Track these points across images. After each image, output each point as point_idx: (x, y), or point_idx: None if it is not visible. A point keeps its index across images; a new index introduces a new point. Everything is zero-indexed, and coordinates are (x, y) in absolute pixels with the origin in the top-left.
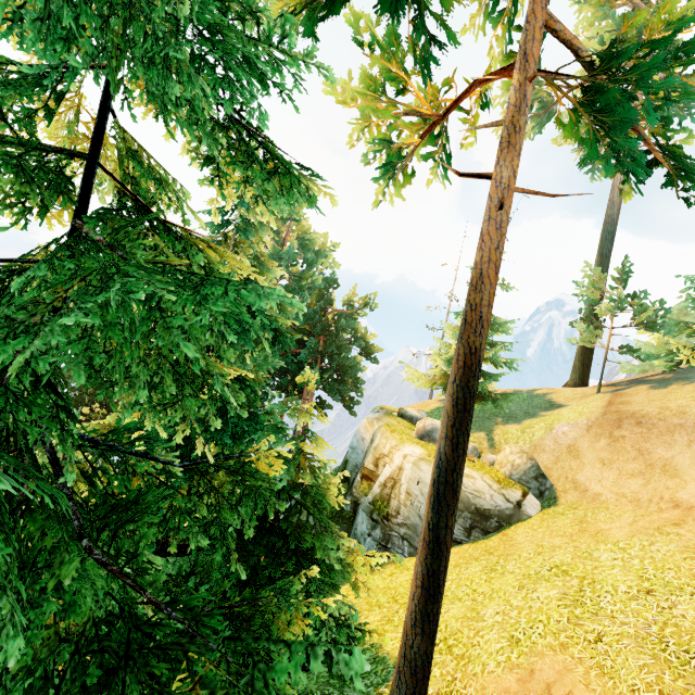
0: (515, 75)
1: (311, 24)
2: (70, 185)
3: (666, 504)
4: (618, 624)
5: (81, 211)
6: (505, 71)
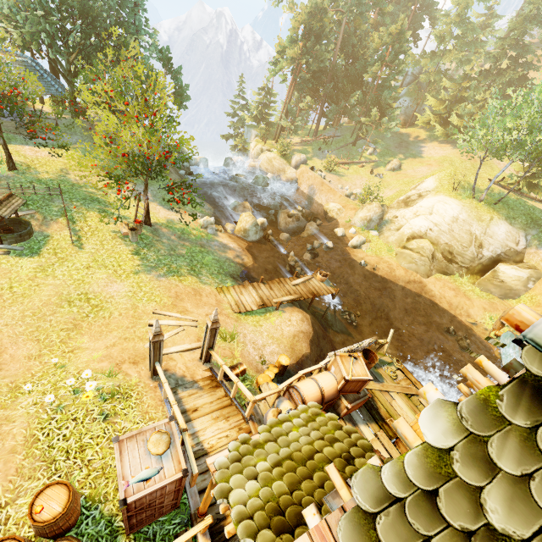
0: None
1: None
2: None
3: None
4: None
5: None
6: None
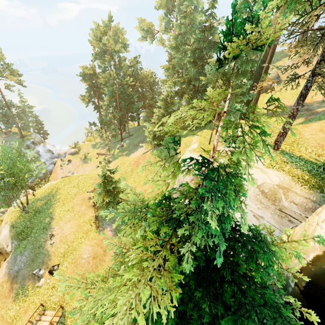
0: None
1: None
2: None
3: (307, 75)
4: (288, 93)
5: None
6: None
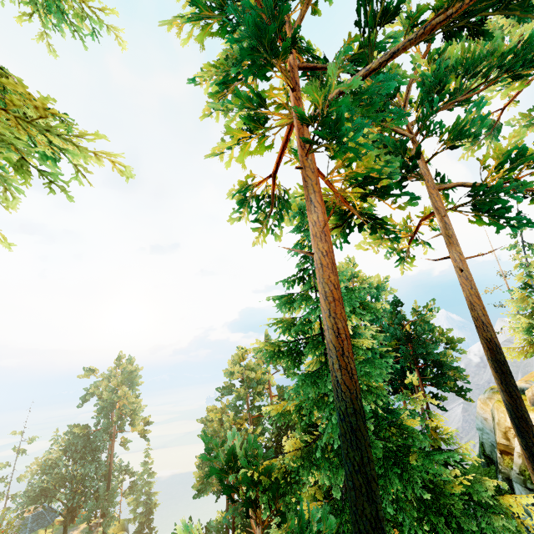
0: (436, 216)
1: (344, 237)
2: (322, 343)
3: None
4: None
5: (325, 348)
6: (431, 214)
